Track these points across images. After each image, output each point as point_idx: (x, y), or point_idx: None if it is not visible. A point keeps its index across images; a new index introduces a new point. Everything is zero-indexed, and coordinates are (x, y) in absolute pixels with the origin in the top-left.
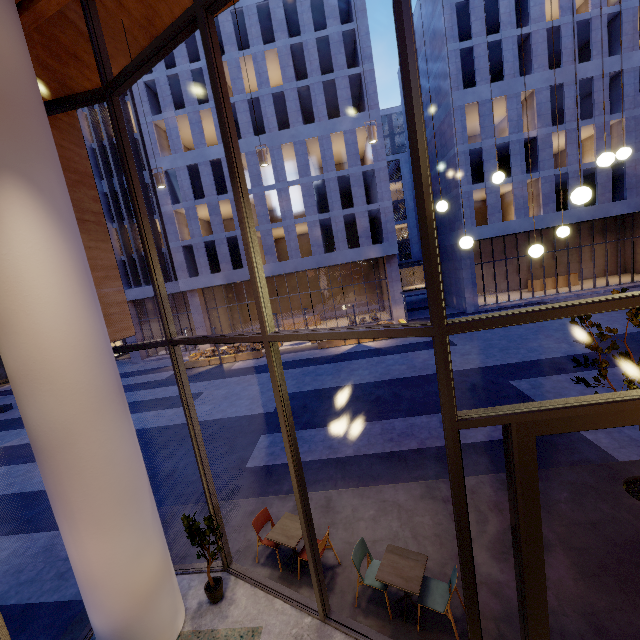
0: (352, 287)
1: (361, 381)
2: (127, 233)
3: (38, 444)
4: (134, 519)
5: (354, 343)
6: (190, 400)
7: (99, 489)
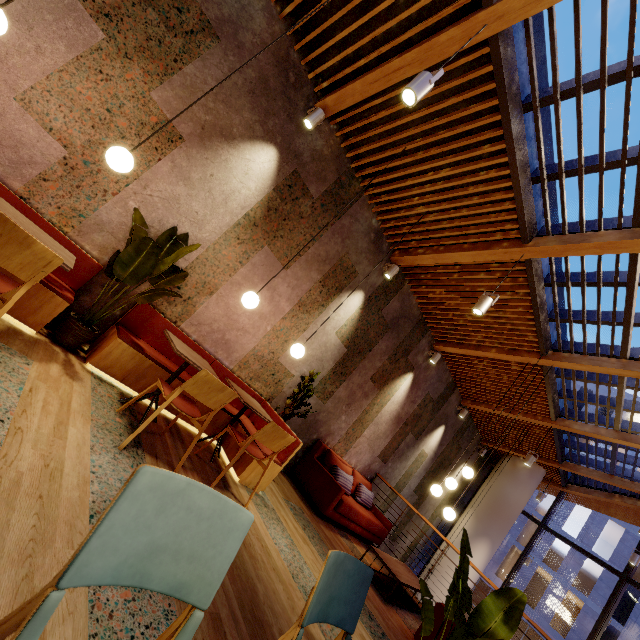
0: None
1: None
2: None
3: None
4: None
5: None
6: None
7: None
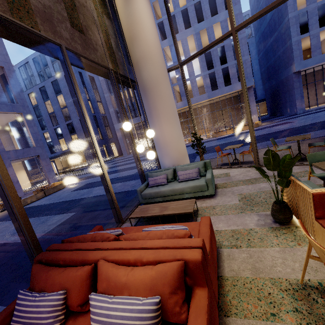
0: (225, 112)
1: (241, 139)
2: None
3: (147, 87)
4: (177, 124)
5: (231, 133)
6: (188, 92)
7: (167, 106)
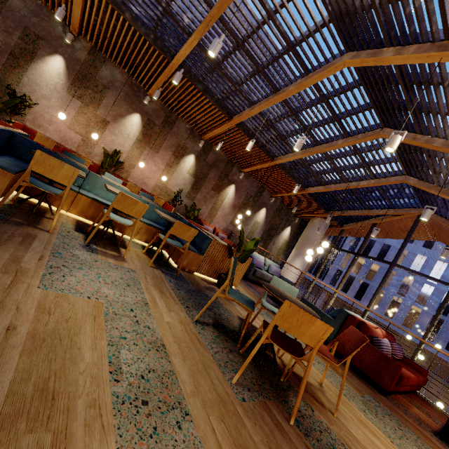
0: (439, 379)
1: None
2: None
3: None
4: None
5: None
6: None
7: None
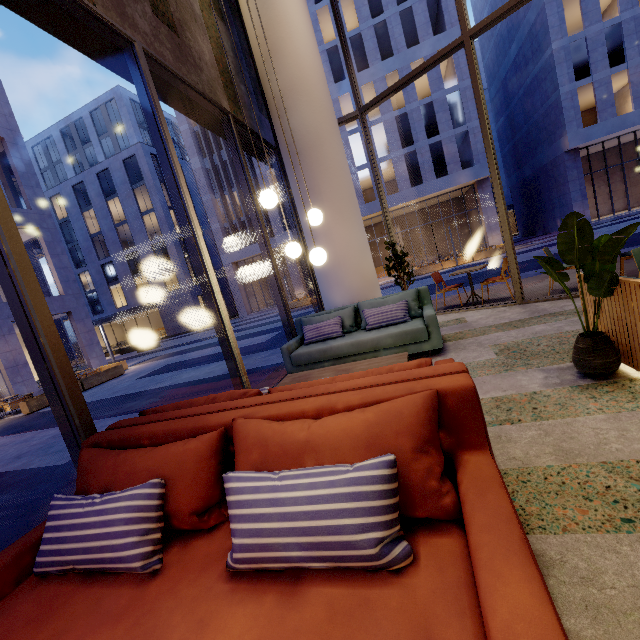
0: (437, 230)
1: (474, 273)
2: (227, 202)
3: (298, 148)
4: (359, 222)
5: (452, 266)
6: (376, 165)
7: (338, 186)
